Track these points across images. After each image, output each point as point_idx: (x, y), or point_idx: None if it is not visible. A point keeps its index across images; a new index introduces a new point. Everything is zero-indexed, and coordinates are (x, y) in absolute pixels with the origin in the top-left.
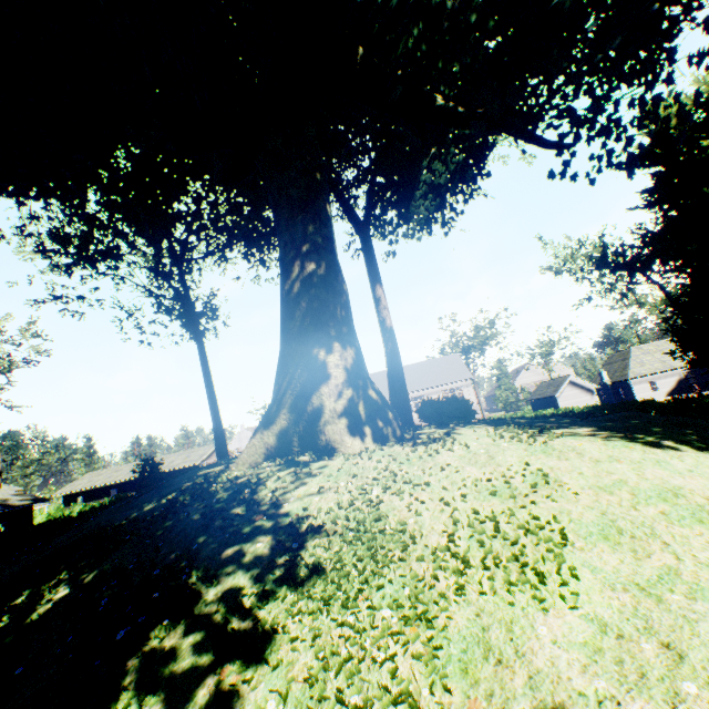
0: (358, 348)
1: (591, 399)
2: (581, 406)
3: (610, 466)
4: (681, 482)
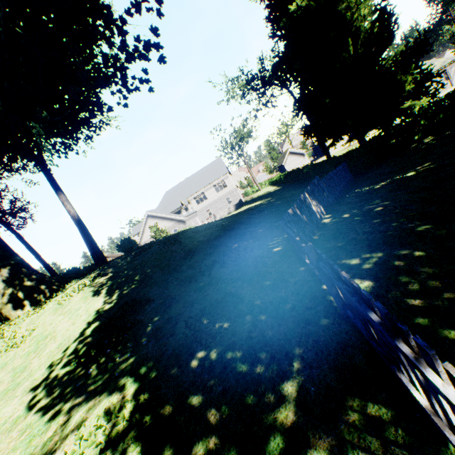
0: (14, 263)
1: (303, 159)
2: (298, 165)
3: (58, 319)
4: (61, 326)
